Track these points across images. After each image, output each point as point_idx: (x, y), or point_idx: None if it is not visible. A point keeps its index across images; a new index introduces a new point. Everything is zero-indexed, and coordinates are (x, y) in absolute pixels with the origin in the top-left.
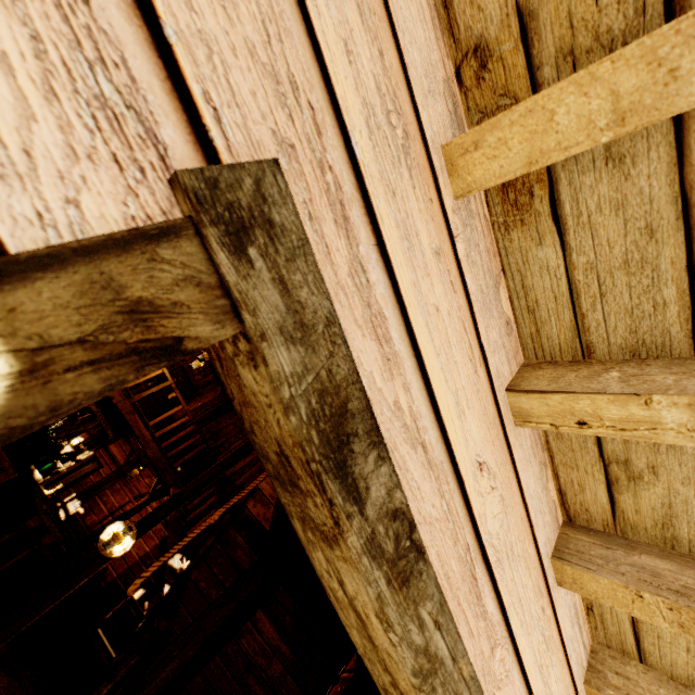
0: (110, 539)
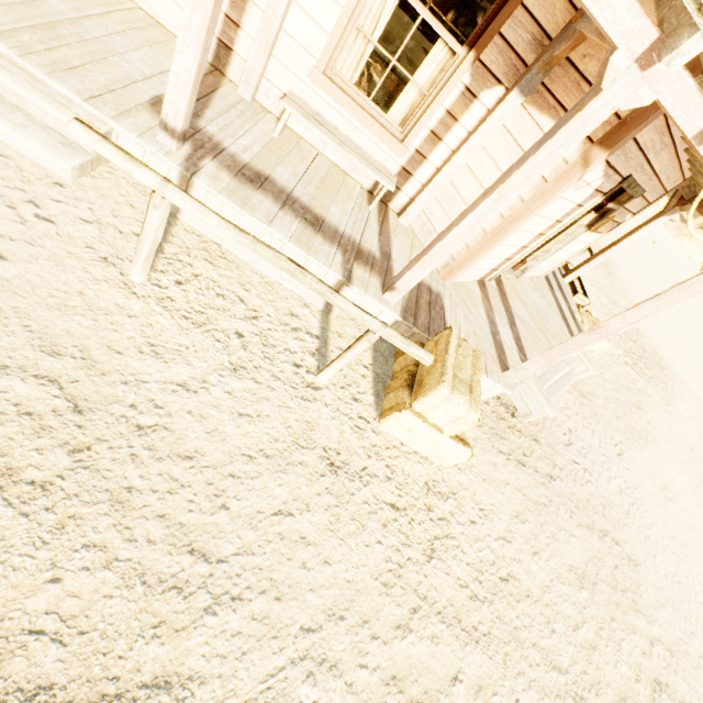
0: None
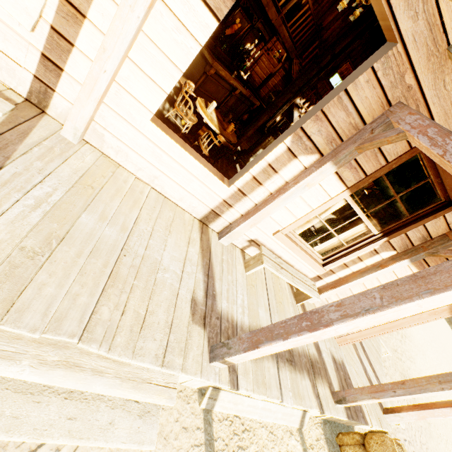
0: None
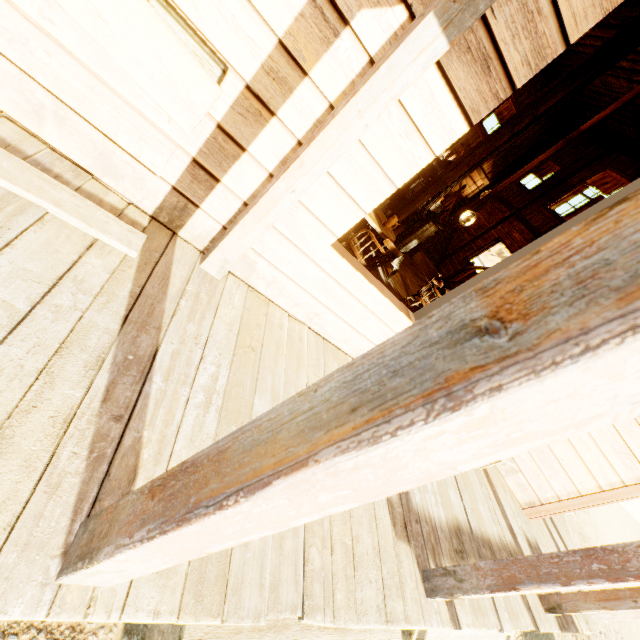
0: (465, 221)
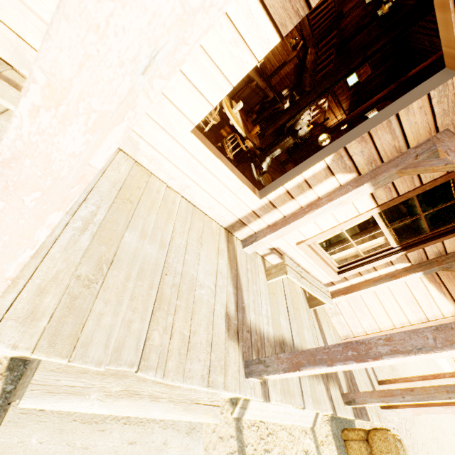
0: (322, 141)
